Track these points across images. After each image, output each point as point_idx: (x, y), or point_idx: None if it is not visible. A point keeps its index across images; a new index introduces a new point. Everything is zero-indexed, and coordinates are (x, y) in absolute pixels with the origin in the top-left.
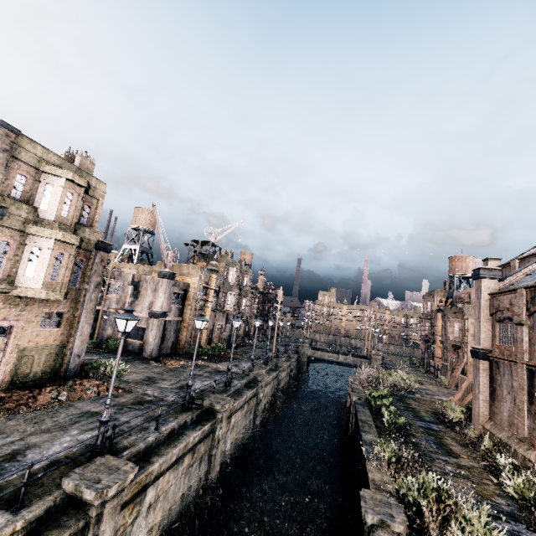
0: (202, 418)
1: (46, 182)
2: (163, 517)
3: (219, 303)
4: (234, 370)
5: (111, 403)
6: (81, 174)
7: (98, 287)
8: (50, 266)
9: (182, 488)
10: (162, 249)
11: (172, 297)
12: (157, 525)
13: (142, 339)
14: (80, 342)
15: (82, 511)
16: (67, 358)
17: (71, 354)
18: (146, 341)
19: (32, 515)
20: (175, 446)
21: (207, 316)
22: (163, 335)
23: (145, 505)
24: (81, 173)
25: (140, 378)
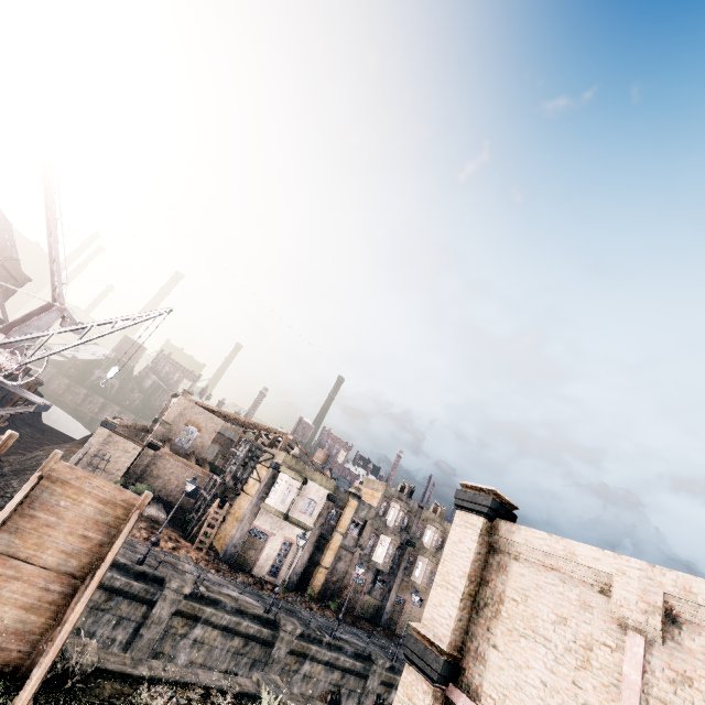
0: None
1: (428, 528)
2: None
3: None
4: None
5: None
6: (441, 521)
7: None
8: (424, 573)
9: None
10: None
11: None
12: None
13: None
14: None
15: None
16: None
17: None
18: None
19: None
20: None
21: None
22: None
23: None
24: (441, 521)
25: None
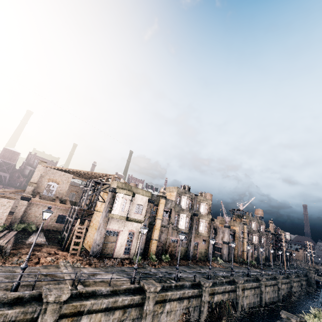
0: (255, 281)
1: (201, 204)
2: (249, 304)
3: (249, 239)
4: (264, 272)
5: (225, 269)
6: (206, 200)
7: (212, 232)
8: (205, 227)
9: (253, 300)
10: (225, 216)
11: (229, 235)
12: (248, 305)
13: (220, 252)
14: (210, 249)
15: (235, 284)
16: (207, 254)
17: (208, 253)
18: (222, 253)
19: (228, 280)
20: (249, 283)
21: (245, 245)
22: (228, 251)
23: (245, 294)
24: (206, 199)
25: (227, 266)
